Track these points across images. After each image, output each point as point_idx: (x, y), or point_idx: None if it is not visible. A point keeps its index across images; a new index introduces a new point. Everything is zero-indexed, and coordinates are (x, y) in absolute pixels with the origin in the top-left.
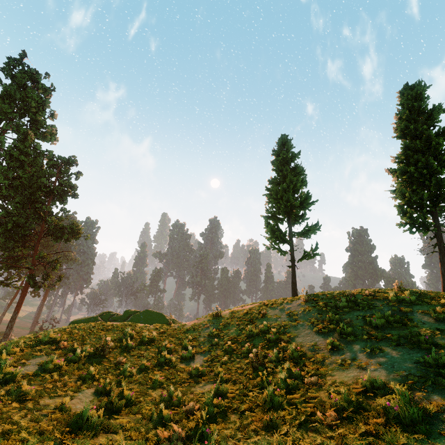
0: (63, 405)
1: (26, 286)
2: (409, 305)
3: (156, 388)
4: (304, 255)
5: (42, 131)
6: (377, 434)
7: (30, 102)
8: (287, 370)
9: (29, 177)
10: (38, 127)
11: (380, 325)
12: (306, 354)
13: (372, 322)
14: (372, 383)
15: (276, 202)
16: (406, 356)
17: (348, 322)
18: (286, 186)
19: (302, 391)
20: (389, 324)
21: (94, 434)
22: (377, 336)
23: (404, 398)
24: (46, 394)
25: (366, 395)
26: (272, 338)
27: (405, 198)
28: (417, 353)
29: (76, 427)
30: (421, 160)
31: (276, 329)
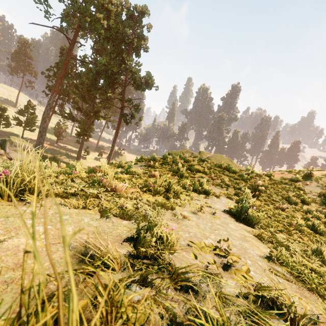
0: None
1: (120, 121)
2: None
3: None
4: None
5: None
6: None
7: None
8: None
9: (116, 28)
10: None
11: None
12: None
13: None
14: None
15: None
16: None
17: None
18: None
19: None
20: None
21: None
22: None
23: None
24: None
25: None
26: None
27: None
28: None
29: None
30: None
31: None
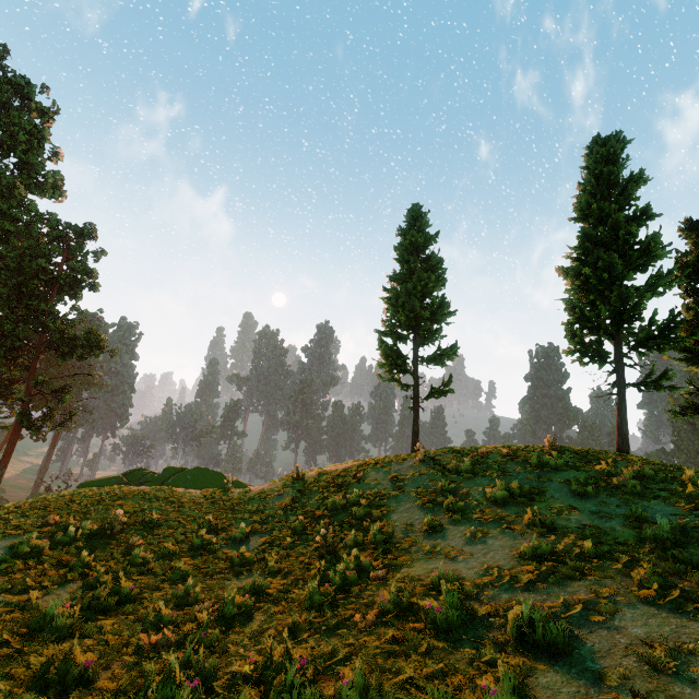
0: (27, 602)
1: (18, 426)
2: (552, 471)
3: (175, 581)
4: (431, 392)
5: (39, 182)
6: (405, 640)
7: (16, 133)
8: (355, 560)
9: (18, 257)
10: (32, 174)
11: (501, 499)
12: (393, 538)
13: (491, 495)
14: (444, 578)
15: (396, 311)
16: (510, 543)
17: (464, 493)
18: (411, 287)
19: (359, 587)
20: (514, 498)
21: (58, 638)
22: (491, 514)
23: (452, 597)
24: (10, 588)
25: (431, 593)
26: (360, 513)
27: (575, 314)
28: (525, 539)
29: (34, 630)
30: (602, 257)
31: (369, 500)
